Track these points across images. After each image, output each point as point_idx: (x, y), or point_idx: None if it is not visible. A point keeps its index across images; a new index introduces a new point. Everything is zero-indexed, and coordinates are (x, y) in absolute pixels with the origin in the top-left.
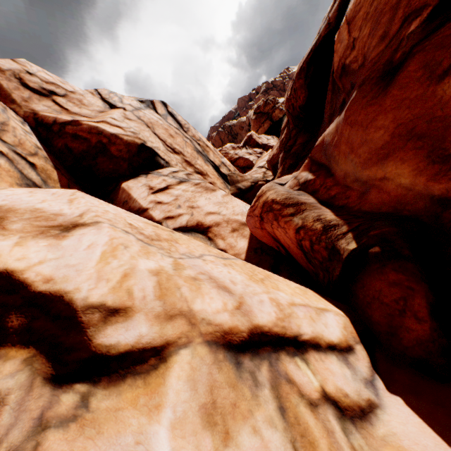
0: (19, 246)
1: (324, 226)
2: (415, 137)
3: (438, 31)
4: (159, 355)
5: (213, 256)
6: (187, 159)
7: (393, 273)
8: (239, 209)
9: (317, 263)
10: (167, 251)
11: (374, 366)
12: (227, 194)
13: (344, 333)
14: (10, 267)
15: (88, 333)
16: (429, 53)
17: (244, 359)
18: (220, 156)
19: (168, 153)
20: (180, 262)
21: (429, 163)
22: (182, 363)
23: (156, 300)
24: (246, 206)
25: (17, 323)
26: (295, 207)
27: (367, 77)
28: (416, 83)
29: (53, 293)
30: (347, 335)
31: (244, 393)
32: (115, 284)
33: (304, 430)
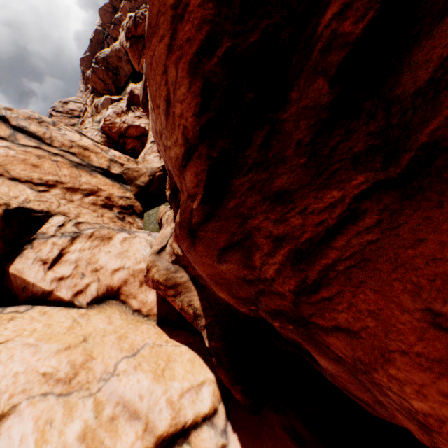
0: None
1: (194, 313)
2: (219, 283)
3: (208, 224)
4: None
5: (126, 358)
6: (69, 185)
7: (223, 375)
8: (141, 255)
9: None
10: (86, 386)
11: (228, 415)
12: (125, 238)
13: (213, 400)
14: None
15: None
16: (205, 248)
17: None
18: (106, 149)
19: (43, 195)
20: (99, 398)
21: (231, 297)
22: None
23: None
24: (145, 248)
25: None
26: (174, 289)
27: (182, 221)
28: (206, 257)
29: None
30: (215, 399)
31: None
32: None
33: None
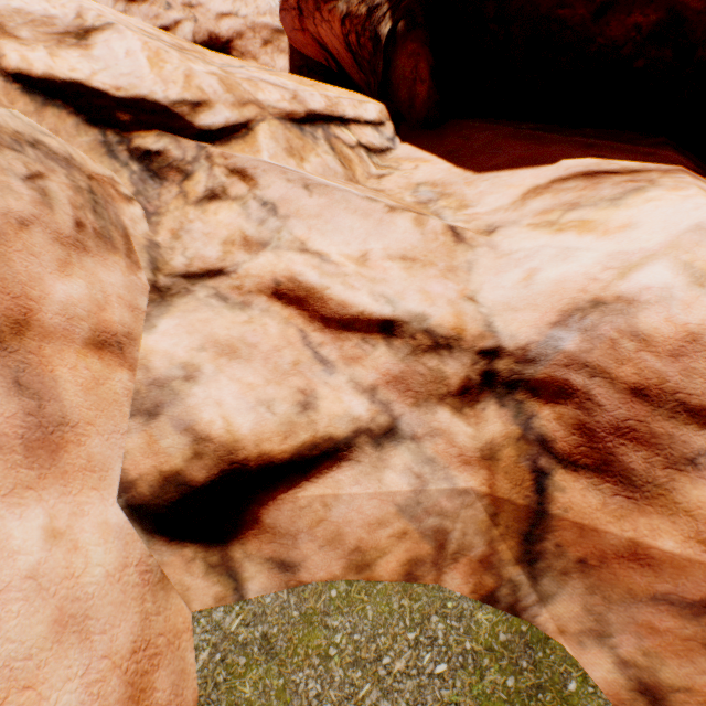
0: (56, 58)
1: (369, 10)
2: None
3: None
4: (247, 128)
5: (255, 69)
6: None
7: (411, 45)
8: (266, 4)
9: (367, 67)
10: (204, 62)
11: (397, 133)
12: None
13: (379, 116)
14: (73, 78)
15: (188, 121)
16: None
17: (306, 128)
18: None
19: None
20: (226, 70)
21: None
22: (265, 131)
23: (226, 94)
24: None
25: (128, 119)
26: None
27: None
28: None
29: (134, 98)
30: (382, 117)
31: (309, 143)
32: (183, 85)
33: (346, 156)
